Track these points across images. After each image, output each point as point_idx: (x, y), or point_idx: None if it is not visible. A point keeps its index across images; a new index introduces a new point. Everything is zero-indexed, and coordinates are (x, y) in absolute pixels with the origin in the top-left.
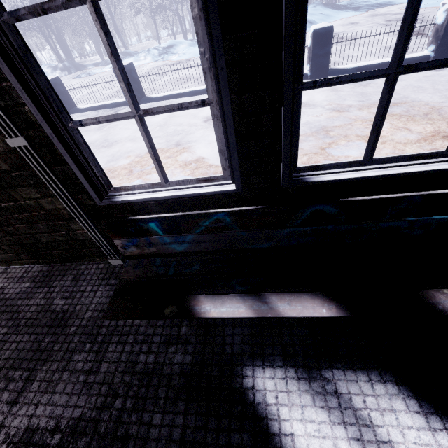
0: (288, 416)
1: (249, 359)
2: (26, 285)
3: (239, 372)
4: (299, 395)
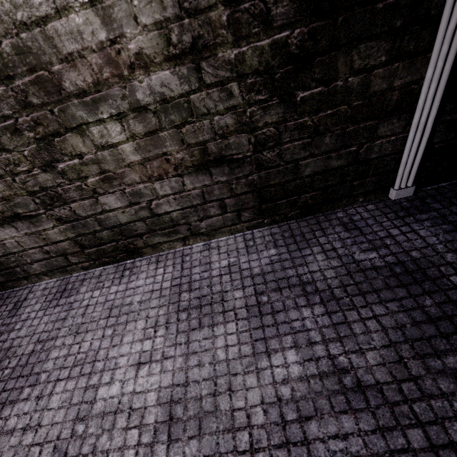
0: None
1: None
2: (270, 252)
3: None
4: None
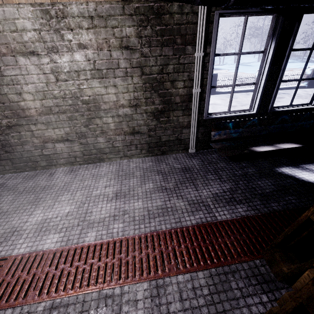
0: (298, 174)
1: (274, 167)
2: (150, 163)
3: (275, 170)
4: (297, 171)
